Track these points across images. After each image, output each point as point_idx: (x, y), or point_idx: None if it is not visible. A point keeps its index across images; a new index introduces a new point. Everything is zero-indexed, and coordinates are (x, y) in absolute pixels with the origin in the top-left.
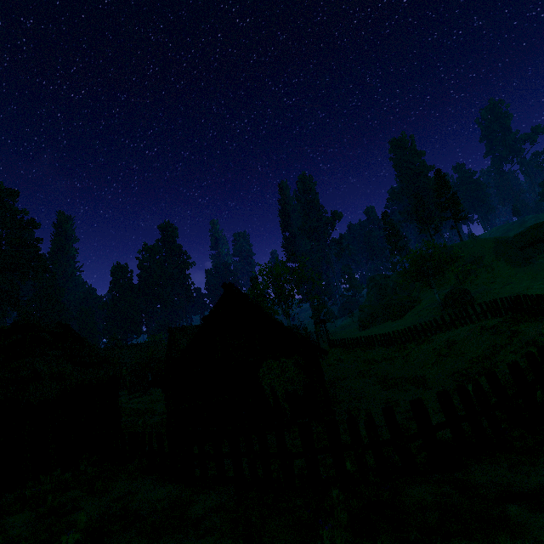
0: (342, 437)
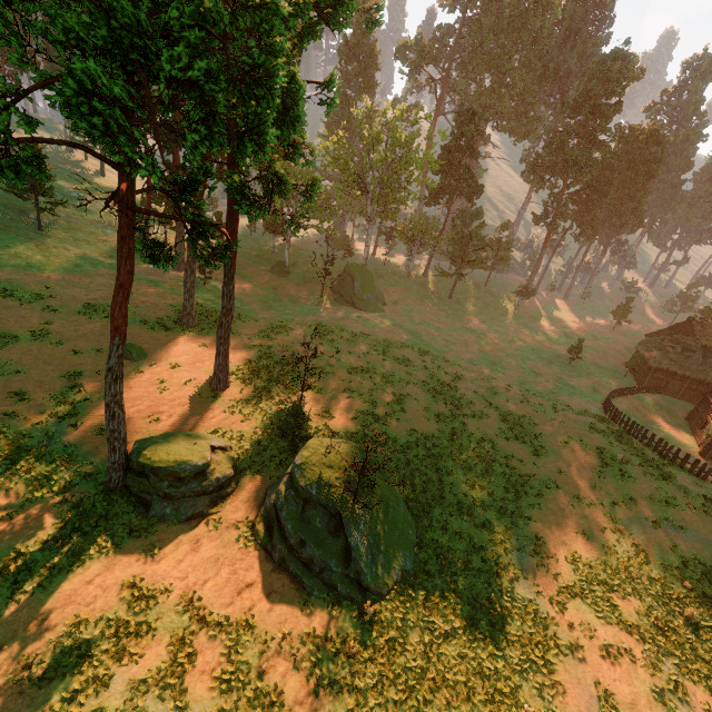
0: (670, 444)
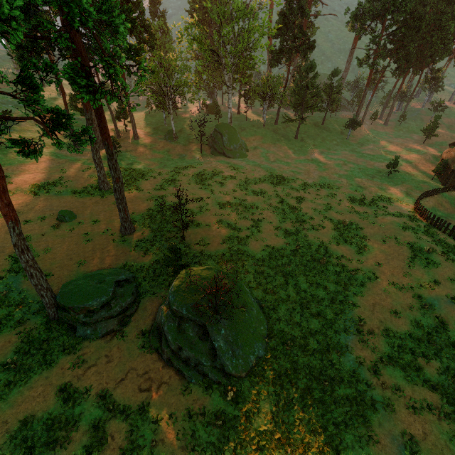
0: None
